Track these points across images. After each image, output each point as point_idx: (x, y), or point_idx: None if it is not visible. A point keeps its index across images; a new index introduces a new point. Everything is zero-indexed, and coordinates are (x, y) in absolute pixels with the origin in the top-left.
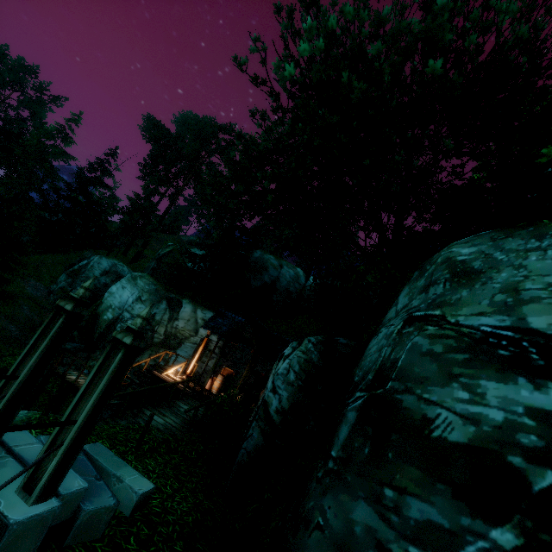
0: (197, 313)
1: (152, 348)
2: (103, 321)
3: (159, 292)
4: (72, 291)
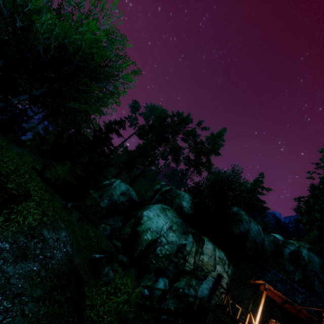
0: (215, 251)
1: (187, 277)
2: (144, 240)
3: (183, 225)
4: (101, 202)
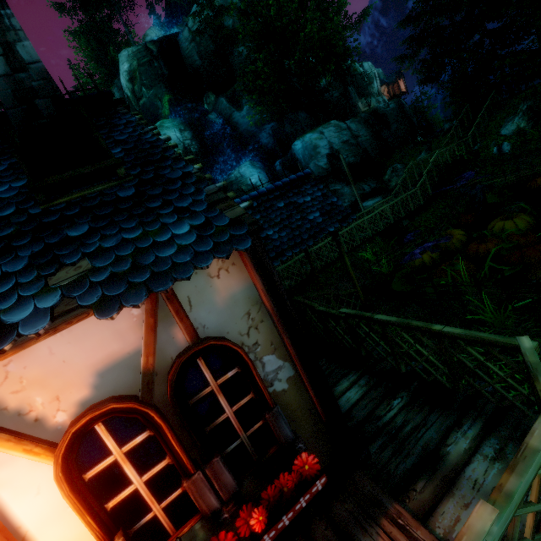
0: None
1: None
2: None
3: None
4: None
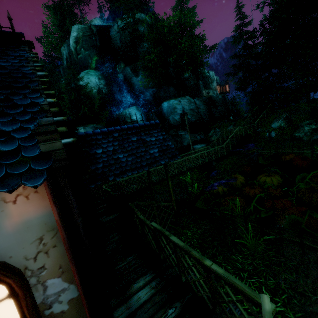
0: None
1: None
2: None
3: None
4: None
